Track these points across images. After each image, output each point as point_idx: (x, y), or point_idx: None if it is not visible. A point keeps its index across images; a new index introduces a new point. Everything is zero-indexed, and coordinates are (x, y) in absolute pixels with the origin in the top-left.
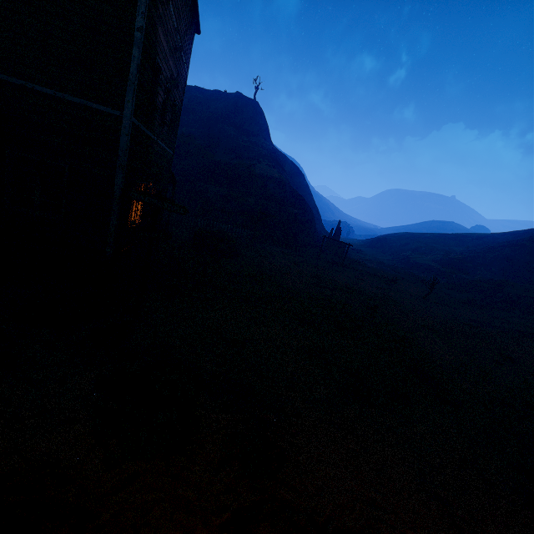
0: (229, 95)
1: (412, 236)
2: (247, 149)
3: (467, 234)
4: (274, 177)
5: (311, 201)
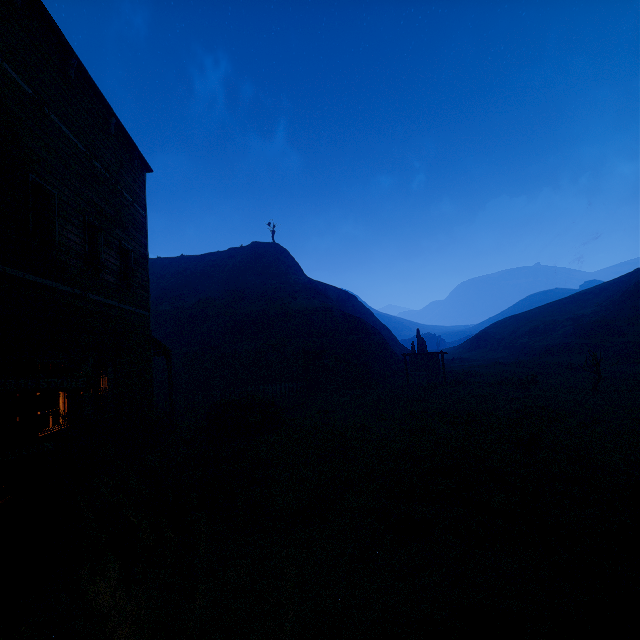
0: (246, 247)
1: (517, 318)
2: (277, 290)
3: (585, 291)
4: (316, 307)
5: (375, 322)
